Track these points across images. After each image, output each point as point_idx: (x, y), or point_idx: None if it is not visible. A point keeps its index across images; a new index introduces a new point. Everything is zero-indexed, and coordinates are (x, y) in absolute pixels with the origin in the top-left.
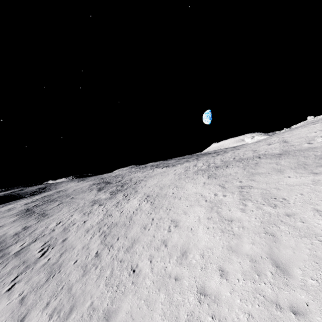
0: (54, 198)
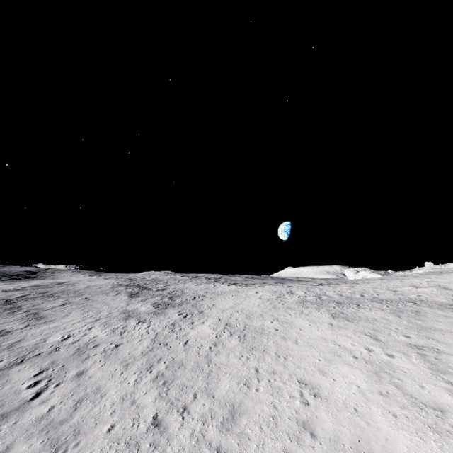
0: (55, 293)
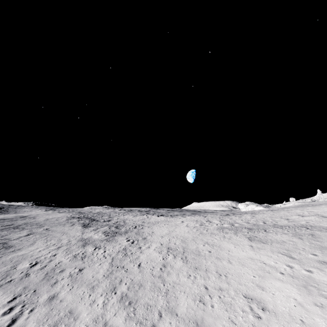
0: (19, 225)
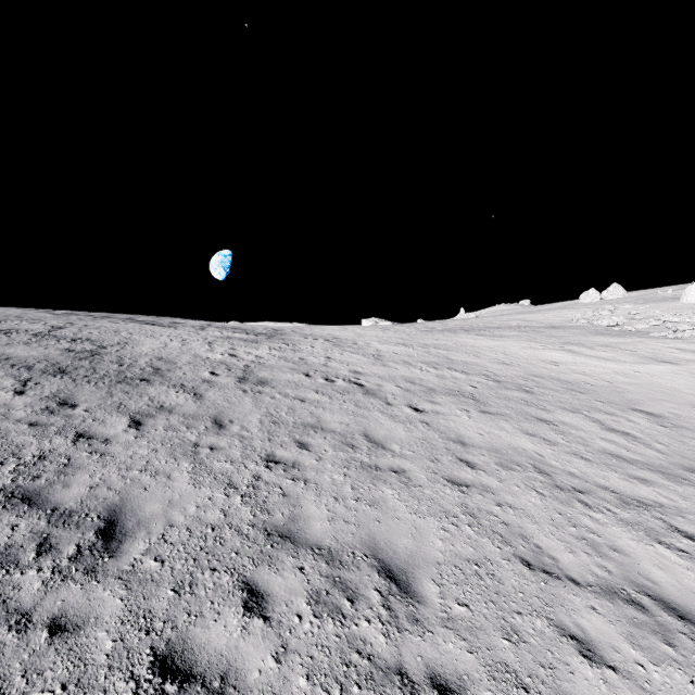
0: None
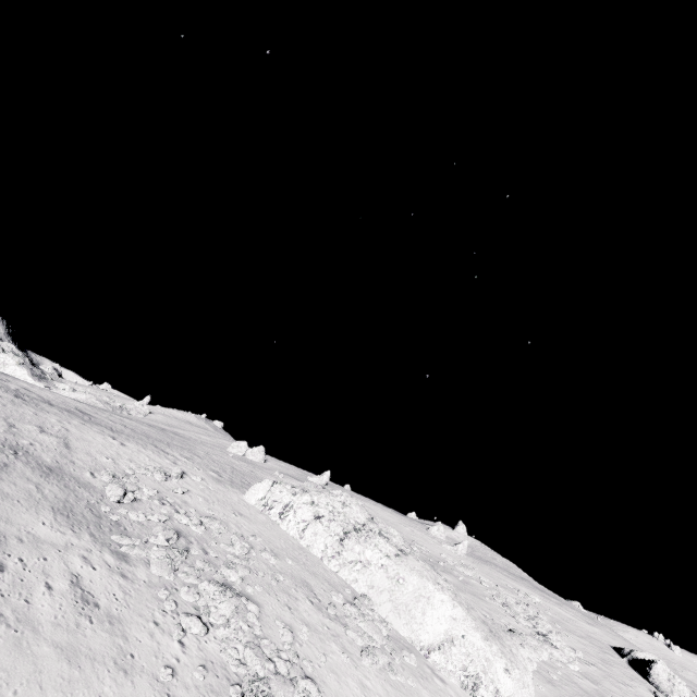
0: None
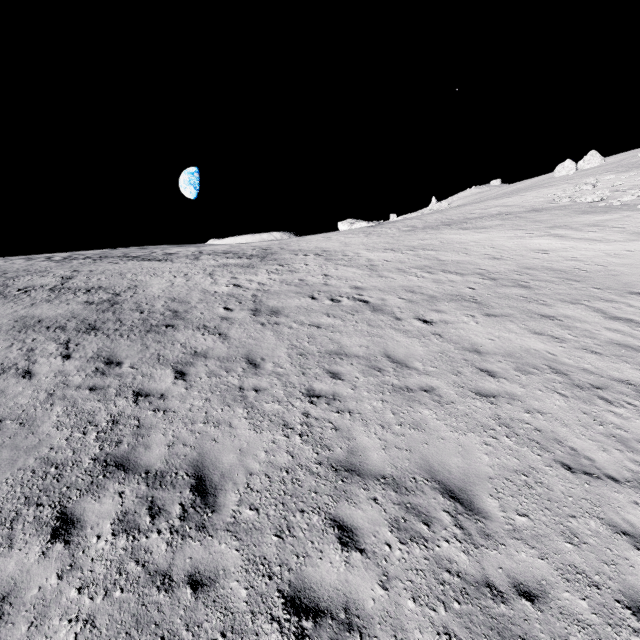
0: None
